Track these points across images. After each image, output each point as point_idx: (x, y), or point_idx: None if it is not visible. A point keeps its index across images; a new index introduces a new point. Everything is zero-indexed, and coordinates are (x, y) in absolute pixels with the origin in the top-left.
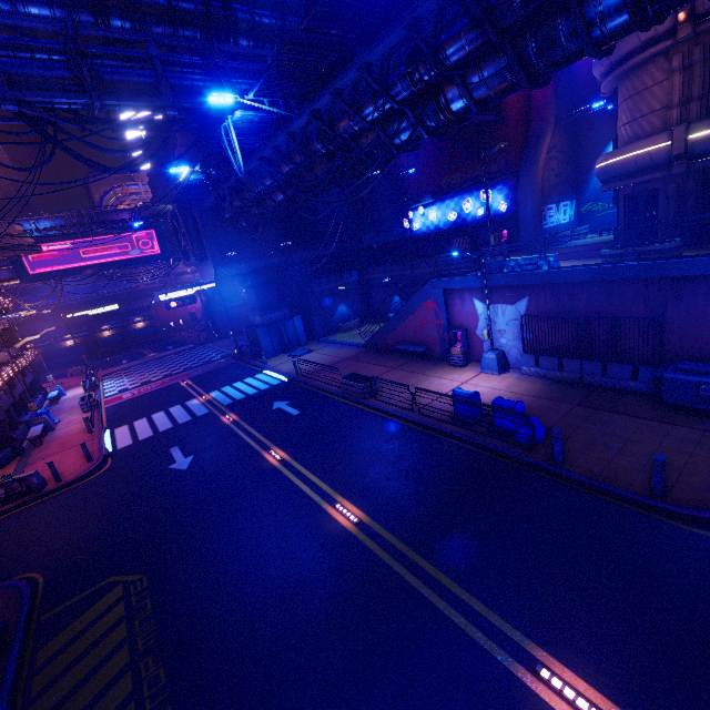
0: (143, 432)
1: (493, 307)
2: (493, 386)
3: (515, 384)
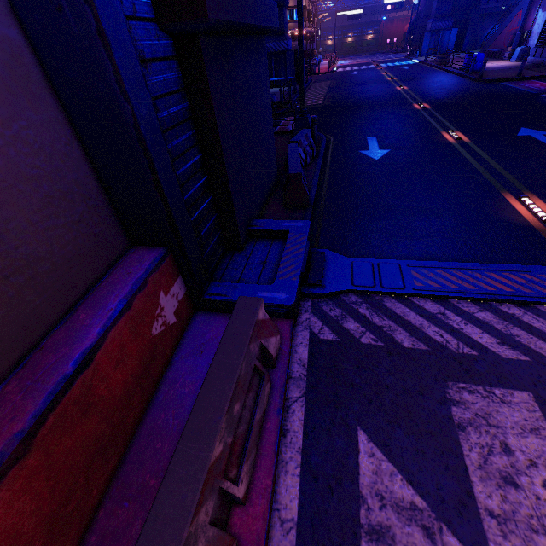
0: (347, 69)
1: (543, 14)
2: (500, 64)
3: (512, 64)
